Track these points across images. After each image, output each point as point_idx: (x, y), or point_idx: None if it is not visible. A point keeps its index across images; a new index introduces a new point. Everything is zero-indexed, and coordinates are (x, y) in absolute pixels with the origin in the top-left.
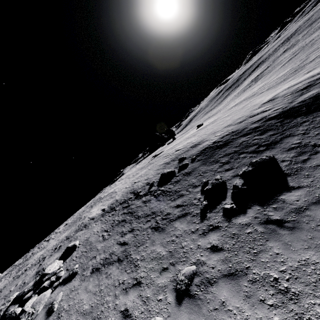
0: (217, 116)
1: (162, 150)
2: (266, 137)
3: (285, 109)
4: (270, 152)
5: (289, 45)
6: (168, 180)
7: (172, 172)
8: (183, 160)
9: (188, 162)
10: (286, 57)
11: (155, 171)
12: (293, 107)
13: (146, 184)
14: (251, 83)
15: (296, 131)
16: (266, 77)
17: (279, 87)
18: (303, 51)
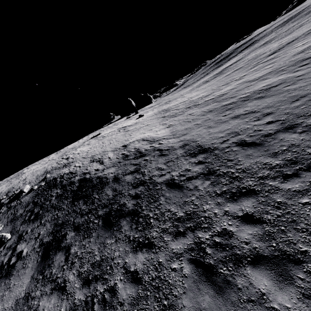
0: (153, 113)
1: (109, 128)
2: (50, 204)
3: (93, 176)
4: (23, 227)
5: (275, 35)
6: (14, 200)
7: (22, 193)
8: (43, 180)
9: (35, 187)
10: (247, 59)
11: (34, 177)
12: (91, 180)
13: (16, 190)
14: (214, 76)
15: (47, 216)
16: (214, 80)
17: (154, 128)
18: (242, 69)
